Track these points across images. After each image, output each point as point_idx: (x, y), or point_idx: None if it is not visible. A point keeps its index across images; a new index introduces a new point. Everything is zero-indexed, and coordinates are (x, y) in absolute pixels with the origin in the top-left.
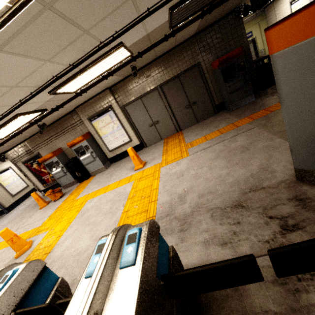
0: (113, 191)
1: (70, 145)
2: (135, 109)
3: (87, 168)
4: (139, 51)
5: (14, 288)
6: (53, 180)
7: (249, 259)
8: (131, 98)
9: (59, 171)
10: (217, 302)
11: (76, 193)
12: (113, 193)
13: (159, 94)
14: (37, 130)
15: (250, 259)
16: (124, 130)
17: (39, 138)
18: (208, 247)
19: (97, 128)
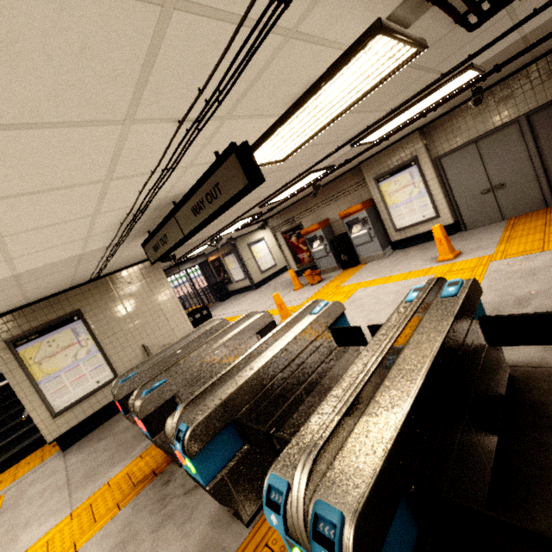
0: (398, 283)
1: (342, 216)
2: (459, 162)
3: (357, 250)
4: (496, 63)
5: (328, 313)
6: (309, 262)
7: None
8: (455, 143)
9: (321, 249)
10: (541, 391)
11: (340, 280)
12: (398, 285)
13: (520, 131)
14: (306, 193)
15: None
16: (430, 199)
17: (305, 204)
18: (549, 352)
19: (385, 193)
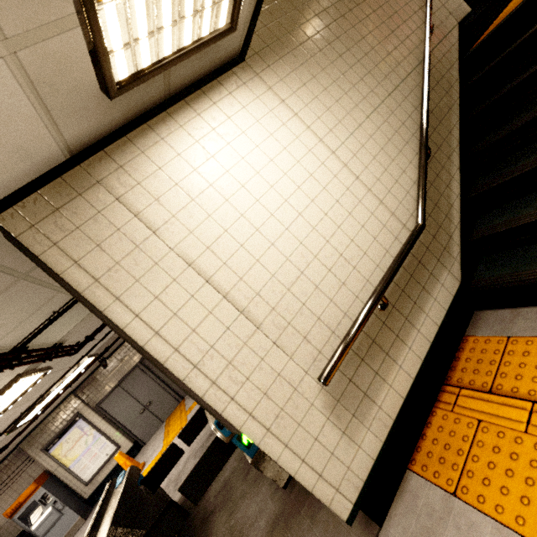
0: None
1: (11, 513)
2: (115, 401)
3: None
4: (104, 348)
5: None
6: None
7: (171, 444)
8: (106, 391)
9: None
10: None
11: None
12: None
13: (141, 370)
14: None
15: (172, 444)
16: (105, 437)
17: None
18: None
19: (59, 456)
